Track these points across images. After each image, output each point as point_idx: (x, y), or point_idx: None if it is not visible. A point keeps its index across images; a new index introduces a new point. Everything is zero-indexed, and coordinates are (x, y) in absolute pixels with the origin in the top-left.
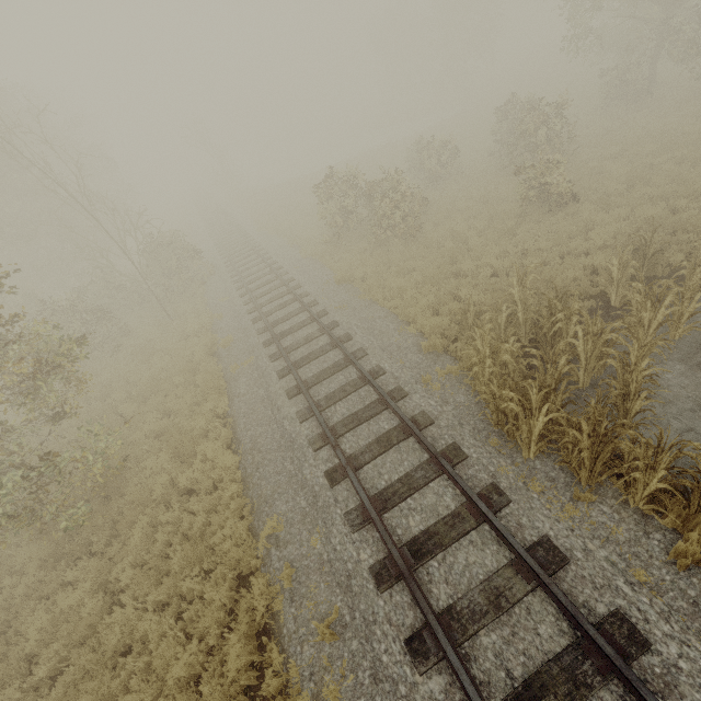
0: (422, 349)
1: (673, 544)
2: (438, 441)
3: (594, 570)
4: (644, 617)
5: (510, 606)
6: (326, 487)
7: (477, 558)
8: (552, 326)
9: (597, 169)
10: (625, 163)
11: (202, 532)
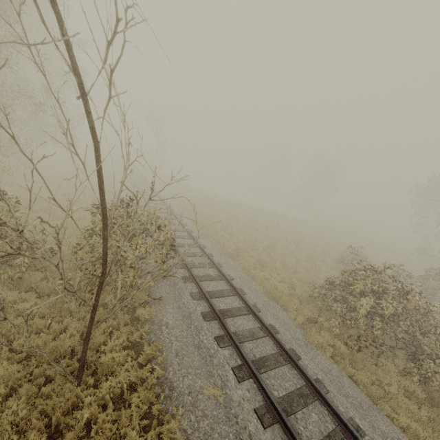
0: None
1: None
2: None
3: None
4: None
5: None
6: None
7: None
8: None
9: None
10: None
11: None
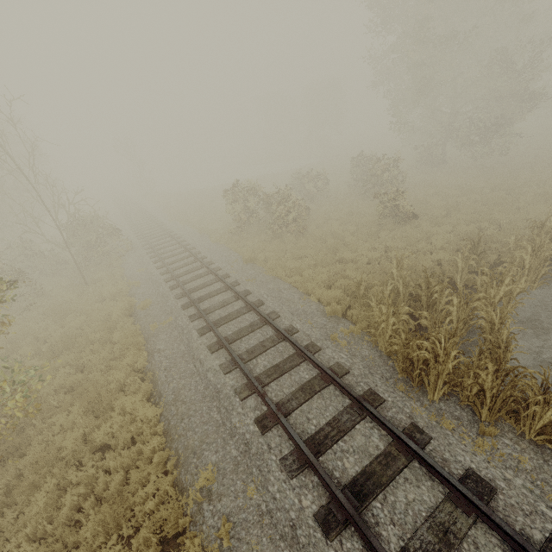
0: (324, 314)
1: None
2: (356, 388)
3: (518, 497)
4: None
5: (460, 541)
6: (258, 434)
7: (415, 495)
8: (428, 297)
9: (423, 201)
10: (440, 200)
11: (117, 492)
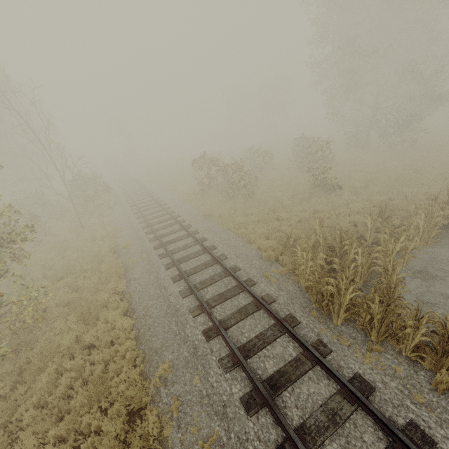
0: (262, 258)
1: (432, 378)
2: (279, 313)
3: (391, 395)
4: (428, 425)
5: (343, 421)
6: (204, 342)
7: (315, 389)
8: (341, 248)
9: (348, 175)
10: (362, 175)
11: (99, 378)
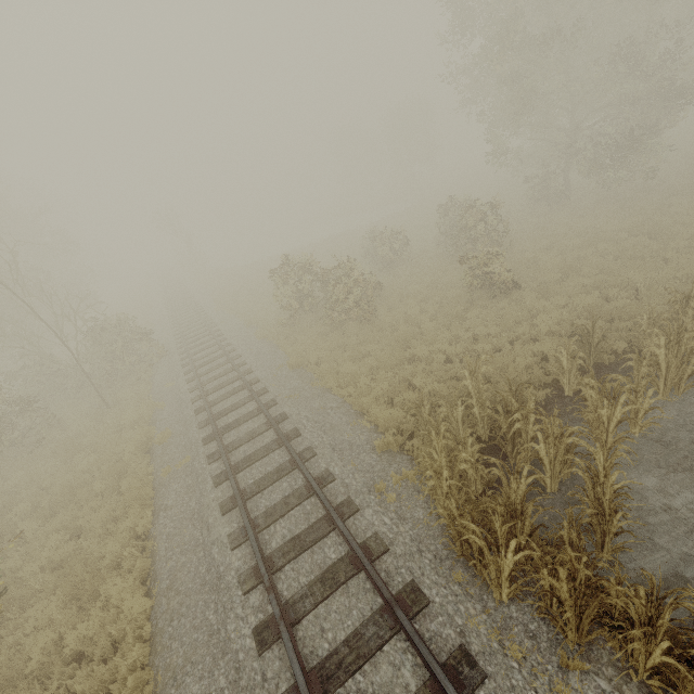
0: (376, 448)
1: None
2: (394, 578)
3: None
4: None
5: None
6: (254, 654)
7: None
8: (510, 425)
9: (533, 259)
10: (557, 254)
11: None
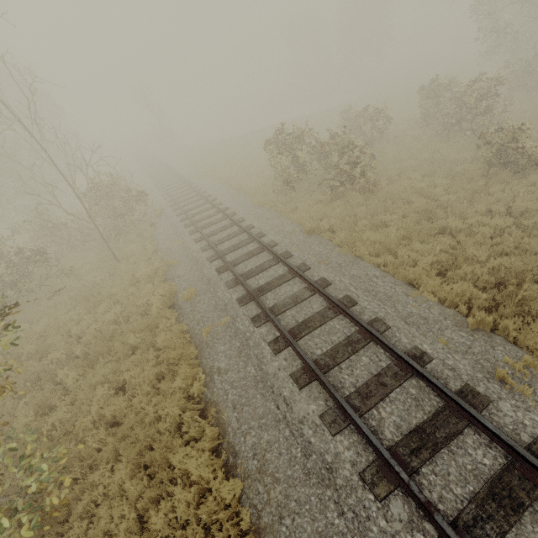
0: (460, 325)
1: None
2: None
3: None
4: None
5: None
6: None
7: None
8: None
9: None
10: None
11: None
